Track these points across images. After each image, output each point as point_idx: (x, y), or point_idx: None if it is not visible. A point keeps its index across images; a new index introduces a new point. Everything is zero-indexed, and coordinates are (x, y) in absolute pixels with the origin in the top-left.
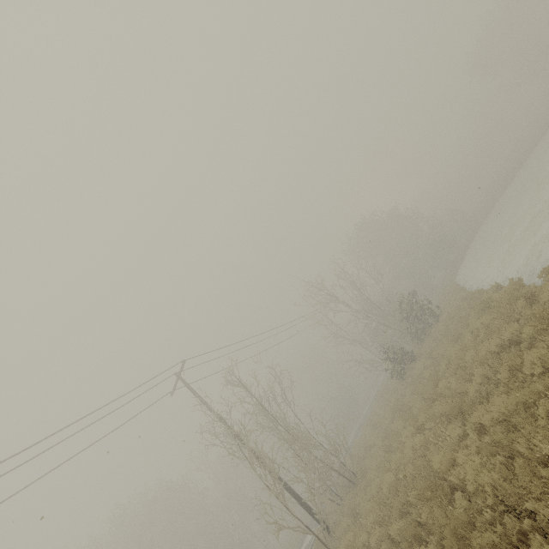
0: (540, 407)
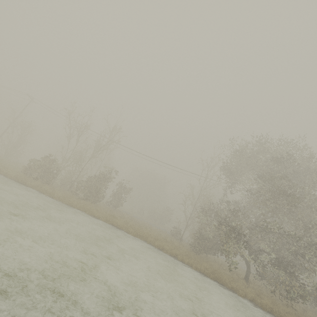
0: None
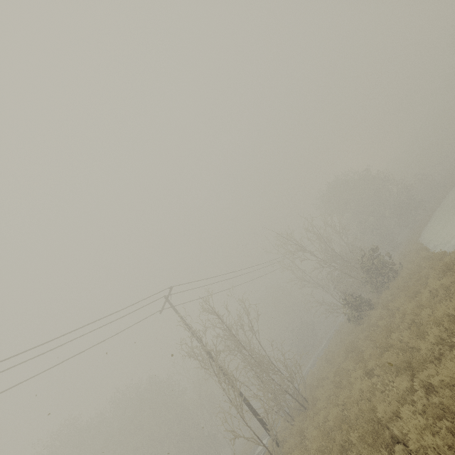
0: None
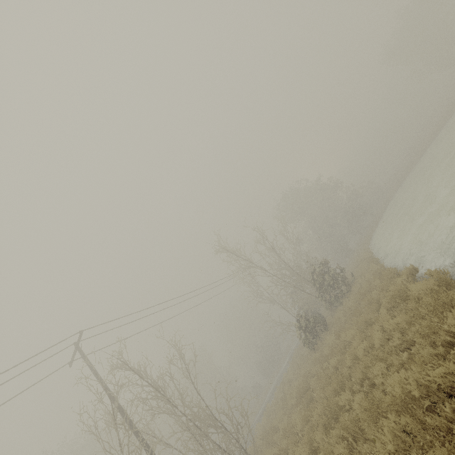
0: None
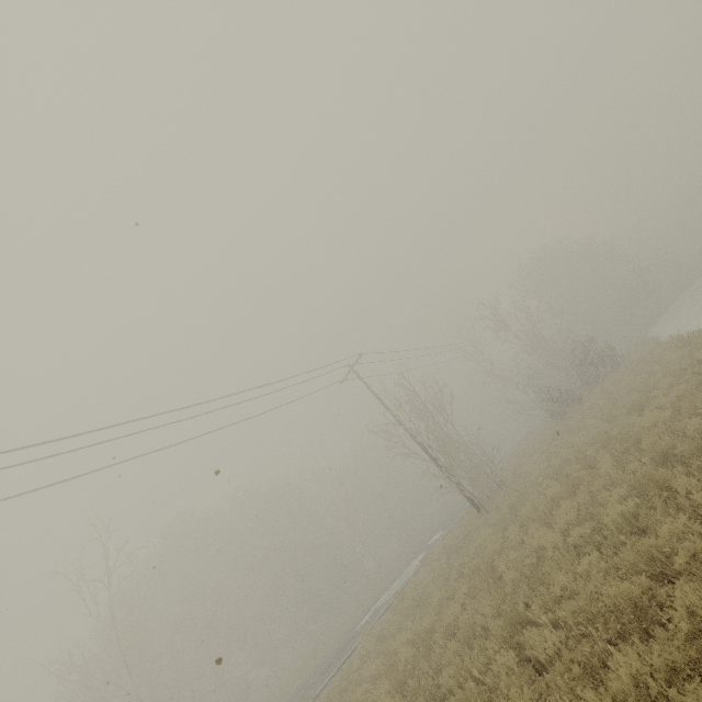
0: None
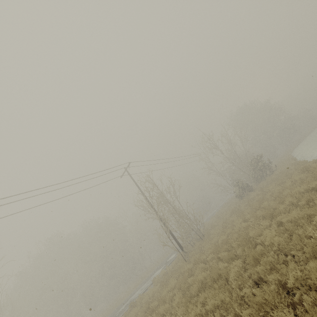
0: (316, 216)
